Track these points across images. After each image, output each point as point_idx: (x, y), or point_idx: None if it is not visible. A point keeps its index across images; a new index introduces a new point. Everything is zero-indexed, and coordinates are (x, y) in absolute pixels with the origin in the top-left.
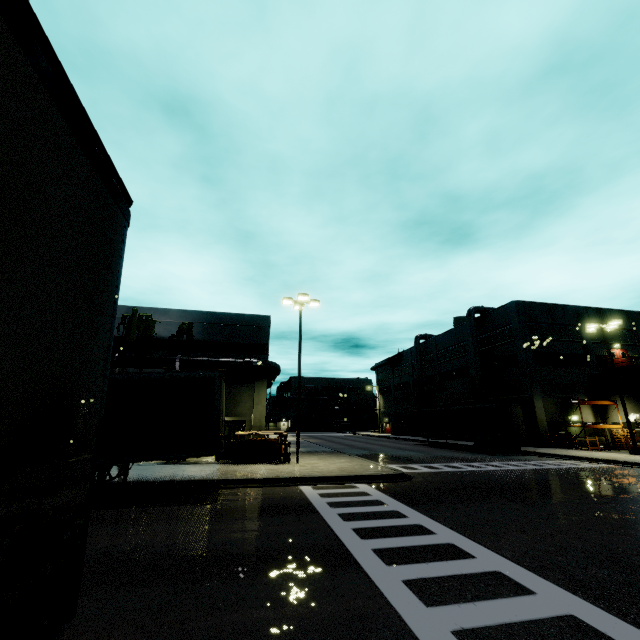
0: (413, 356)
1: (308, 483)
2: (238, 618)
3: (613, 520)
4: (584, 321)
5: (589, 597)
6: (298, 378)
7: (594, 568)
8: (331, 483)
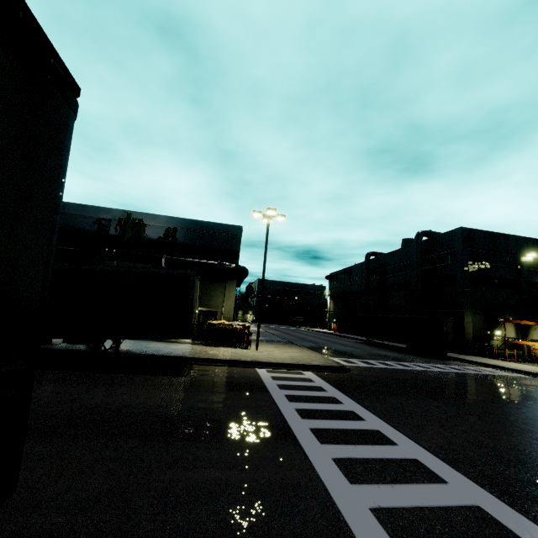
0: (363, 270)
1: (263, 367)
2: (191, 475)
3: (523, 424)
4: (523, 250)
5: (495, 492)
6: (262, 281)
7: (502, 466)
8: (282, 368)
